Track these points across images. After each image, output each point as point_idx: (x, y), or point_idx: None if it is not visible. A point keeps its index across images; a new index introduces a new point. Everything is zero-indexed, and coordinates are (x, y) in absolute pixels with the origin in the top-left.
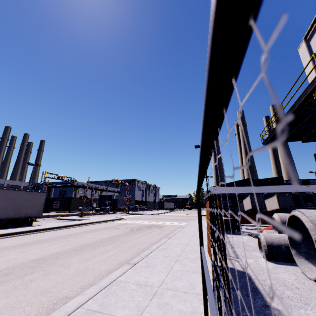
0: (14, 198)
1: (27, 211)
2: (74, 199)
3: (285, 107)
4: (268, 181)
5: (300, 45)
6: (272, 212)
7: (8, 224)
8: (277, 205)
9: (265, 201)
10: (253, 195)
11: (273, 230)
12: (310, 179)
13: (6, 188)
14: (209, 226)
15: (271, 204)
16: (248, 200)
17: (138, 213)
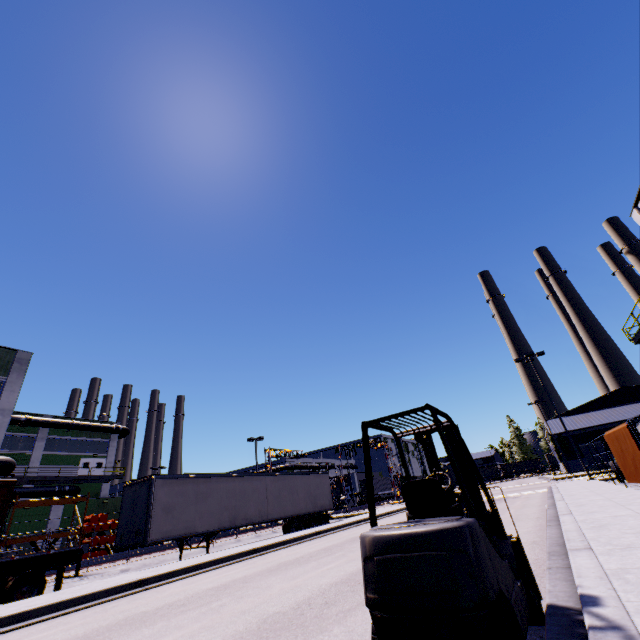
0: (307, 485)
1: (320, 502)
2: None
3: None
4: None
5: (632, 212)
6: None
7: (312, 521)
8: None
9: None
10: None
11: None
12: None
13: (299, 472)
14: (632, 442)
15: None
16: None
17: None
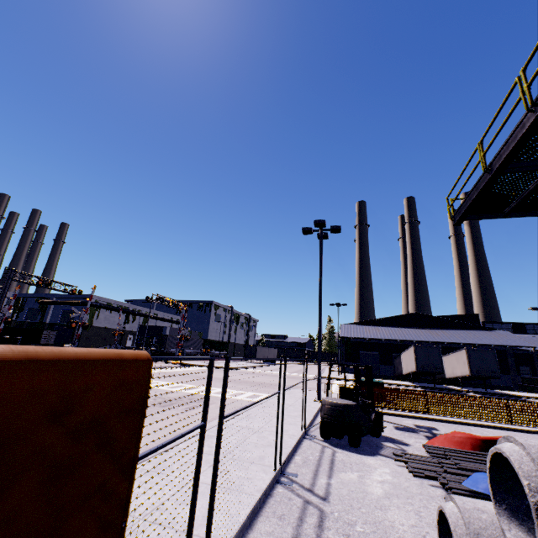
0: None
1: None
2: (88, 328)
3: (536, 74)
4: (451, 321)
5: None
6: (455, 380)
7: None
8: (467, 369)
9: (444, 359)
10: (421, 346)
11: (499, 517)
12: (527, 324)
13: None
14: None
15: (454, 365)
16: (411, 355)
17: (201, 363)
